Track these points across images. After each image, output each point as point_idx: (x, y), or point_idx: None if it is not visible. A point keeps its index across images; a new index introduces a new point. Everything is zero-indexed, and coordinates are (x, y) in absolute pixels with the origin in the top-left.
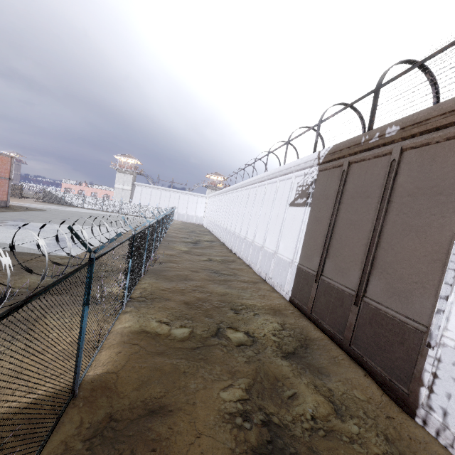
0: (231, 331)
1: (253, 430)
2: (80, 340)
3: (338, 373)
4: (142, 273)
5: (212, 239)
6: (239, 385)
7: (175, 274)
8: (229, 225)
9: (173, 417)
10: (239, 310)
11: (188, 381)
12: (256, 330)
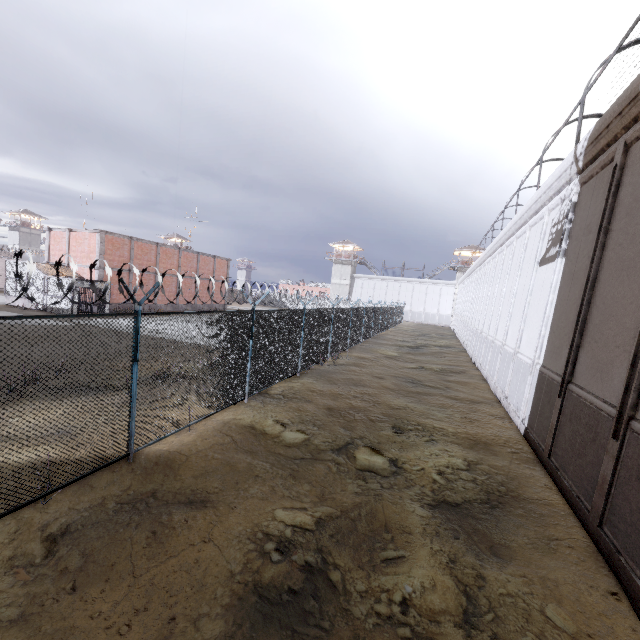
0: (366, 451)
1: (279, 566)
2: (131, 398)
3: (533, 564)
4: (298, 370)
5: (449, 344)
6: (314, 512)
7: (346, 378)
8: (473, 319)
9: (199, 512)
10: (407, 430)
11: (253, 486)
12: (412, 459)
